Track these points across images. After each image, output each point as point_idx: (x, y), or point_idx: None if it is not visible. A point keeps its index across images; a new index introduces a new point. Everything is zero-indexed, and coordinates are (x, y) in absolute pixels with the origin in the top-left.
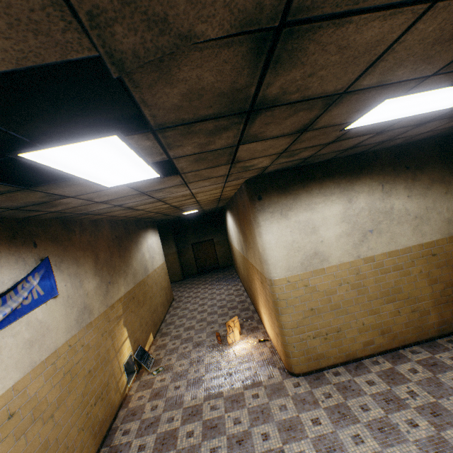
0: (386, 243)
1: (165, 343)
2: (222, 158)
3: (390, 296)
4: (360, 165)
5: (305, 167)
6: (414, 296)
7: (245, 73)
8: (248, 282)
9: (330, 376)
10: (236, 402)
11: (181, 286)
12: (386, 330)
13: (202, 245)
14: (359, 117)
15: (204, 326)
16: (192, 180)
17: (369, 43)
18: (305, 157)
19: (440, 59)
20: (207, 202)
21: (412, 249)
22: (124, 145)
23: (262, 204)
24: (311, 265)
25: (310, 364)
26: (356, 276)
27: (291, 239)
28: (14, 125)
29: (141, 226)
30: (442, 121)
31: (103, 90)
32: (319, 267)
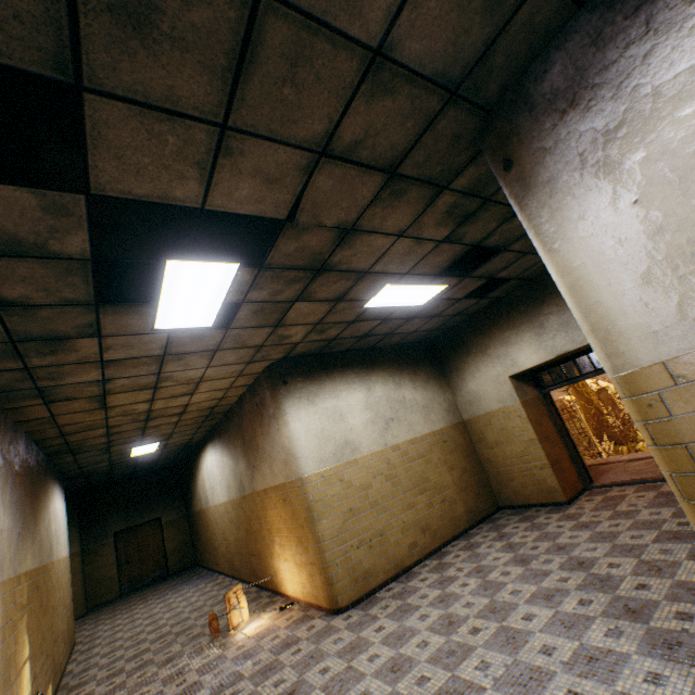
0: (407, 431)
1: (89, 692)
2: (275, 316)
3: (421, 486)
4: (373, 358)
5: (327, 356)
6: (440, 484)
7: (330, 245)
8: (249, 541)
9: (383, 593)
10: (270, 670)
11: (86, 622)
12: (426, 527)
13: (137, 532)
14: (373, 297)
15: (172, 639)
16: (228, 345)
17: (379, 246)
18: (331, 338)
19: (407, 264)
20: (191, 417)
21: (428, 436)
22: (233, 275)
23: (288, 389)
24: (344, 456)
25: (359, 587)
26: (388, 466)
27: (321, 427)
28: (125, 248)
29: (51, 469)
30: (421, 320)
31: (220, 240)
32: (352, 458)
